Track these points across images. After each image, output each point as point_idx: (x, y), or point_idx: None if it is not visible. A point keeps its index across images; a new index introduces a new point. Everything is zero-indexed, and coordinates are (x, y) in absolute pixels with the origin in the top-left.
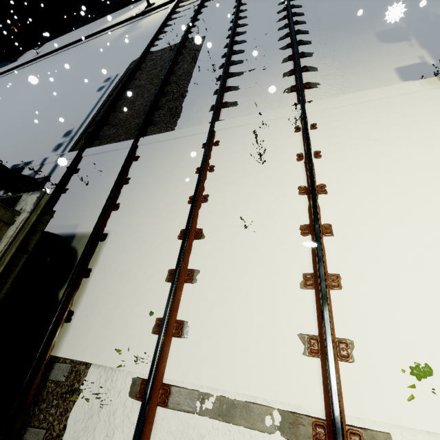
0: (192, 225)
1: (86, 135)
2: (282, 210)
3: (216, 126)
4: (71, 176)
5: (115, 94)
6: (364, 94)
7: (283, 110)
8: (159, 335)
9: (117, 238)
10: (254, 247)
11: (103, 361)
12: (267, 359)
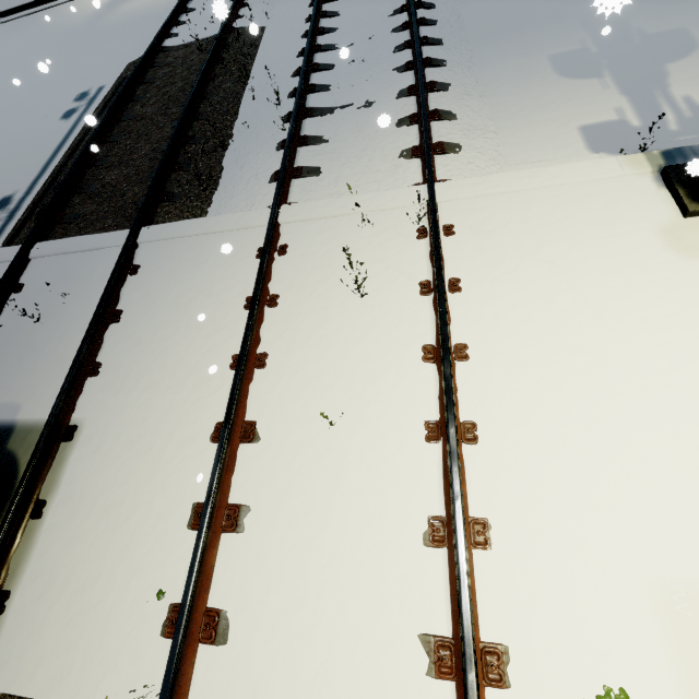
0: (237, 415)
1: (39, 212)
2: (395, 391)
3: (283, 214)
4: (6, 299)
5: (94, 131)
6: (532, 175)
7: (398, 193)
8: (171, 649)
9: (96, 437)
10: (347, 462)
11: (67, 696)
12: (367, 686)
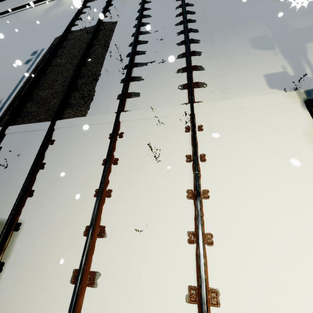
0: (96, 222)
1: (11, 110)
2: (173, 214)
3: (121, 117)
4: None
5: (37, 72)
6: (240, 101)
7: (176, 108)
8: None
9: (29, 229)
10: (148, 251)
11: None
12: None
